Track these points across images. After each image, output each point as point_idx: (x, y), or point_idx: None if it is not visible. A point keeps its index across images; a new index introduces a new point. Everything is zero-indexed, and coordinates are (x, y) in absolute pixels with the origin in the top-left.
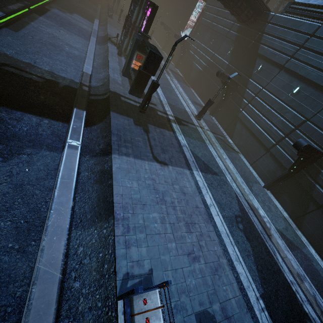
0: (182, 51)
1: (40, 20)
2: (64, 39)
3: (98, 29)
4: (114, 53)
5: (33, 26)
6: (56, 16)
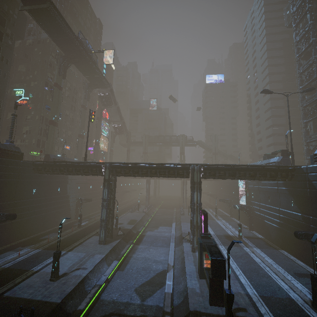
0: (248, 214)
1: (138, 248)
2: (152, 256)
3: (175, 230)
4: (189, 252)
5: (133, 257)
6: (148, 238)
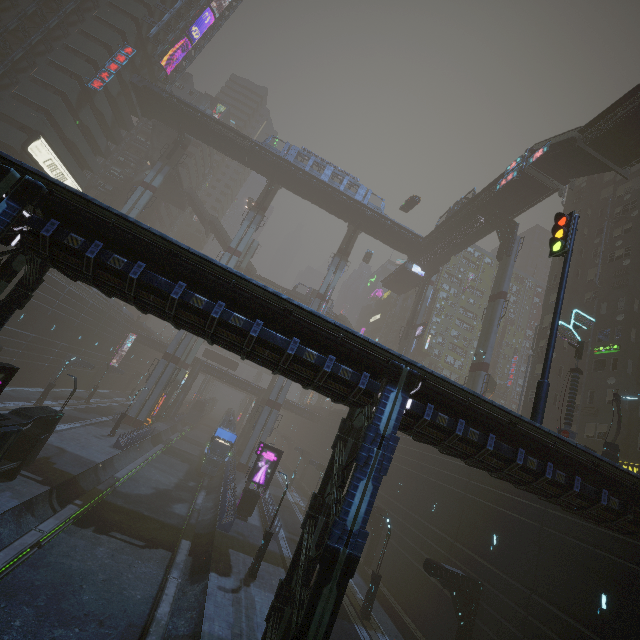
0: None
1: None
2: None
3: None
4: None
5: None
6: None
